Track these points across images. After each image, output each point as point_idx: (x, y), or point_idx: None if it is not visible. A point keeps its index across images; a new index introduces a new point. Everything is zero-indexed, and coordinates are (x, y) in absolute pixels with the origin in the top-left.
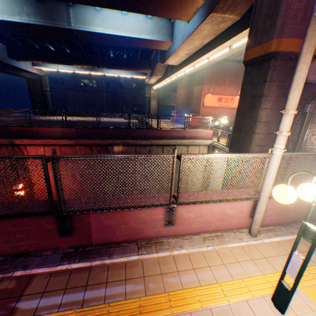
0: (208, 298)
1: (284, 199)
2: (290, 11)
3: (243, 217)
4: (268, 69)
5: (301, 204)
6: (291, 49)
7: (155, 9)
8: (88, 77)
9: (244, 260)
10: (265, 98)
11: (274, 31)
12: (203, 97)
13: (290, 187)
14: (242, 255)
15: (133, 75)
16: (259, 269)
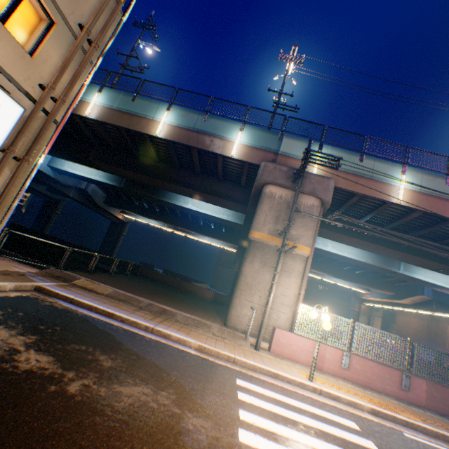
0: None
1: None
2: None
3: None
4: None
5: None
6: None
7: None
8: None
9: None
10: None
11: None
12: None
13: None
14: None
15: (352, 287)
16: None
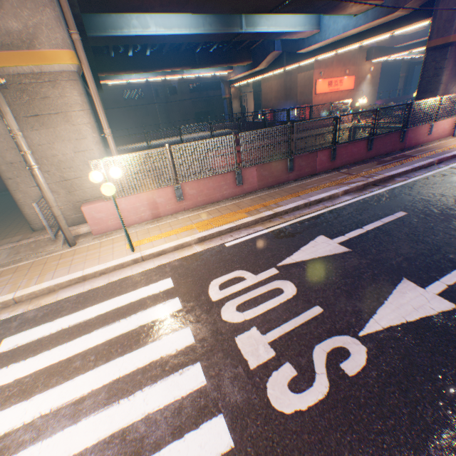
0: None
1: None
2: None
3: (449, 131)
4: (447, 53)
5: None
6: None
7: (340, 11)
8: (131, 86)
9: None
10: (445, 69)
11: (452, 31)
12: (314, 84)
13: None
14: None
15: (216, 72)
16: None
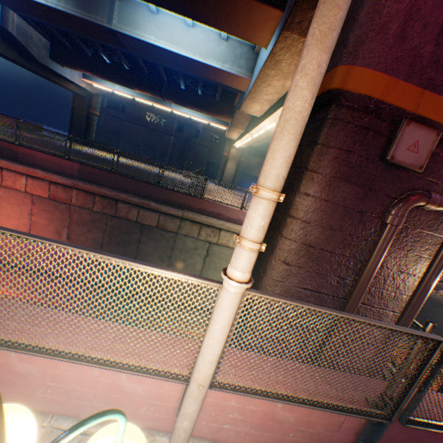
0: None
1: None
2: (375, 16)
3: (166, 409)
4: (323, 122)
5: (316, 417)
6: (369, 90)
7: (214, 16)
8: (158, 112)
9: None
10: (310, 173)
11: (343, 51)
12: None
13: None
14: None
15: (209, 122)
16: None
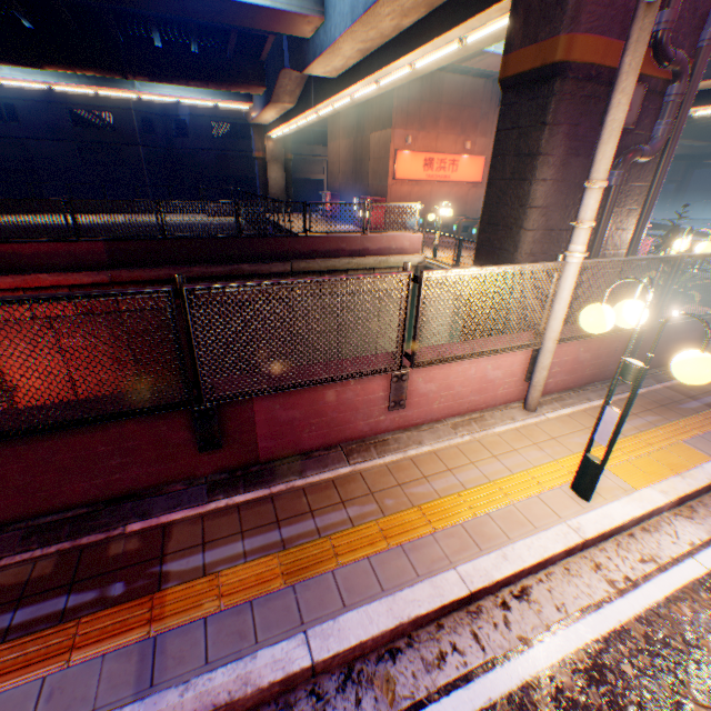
0: (481, 502)
1: (598, 325)
2: None
3: (513, 384)
4: (549, 100)
5: (601, 351)
6: (591, 57)
7: None
8: (88, 103)
9: (524, 446)
10: (544, 158)
11: (563, 18)
12: (394, 158)
13: (607, 307)
14: (519, 440)
15: (217, 101)
16: (547, 455)
